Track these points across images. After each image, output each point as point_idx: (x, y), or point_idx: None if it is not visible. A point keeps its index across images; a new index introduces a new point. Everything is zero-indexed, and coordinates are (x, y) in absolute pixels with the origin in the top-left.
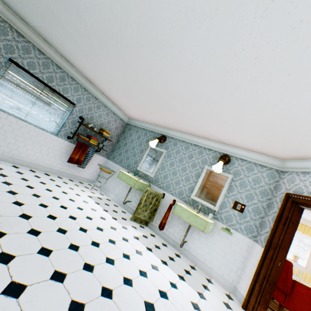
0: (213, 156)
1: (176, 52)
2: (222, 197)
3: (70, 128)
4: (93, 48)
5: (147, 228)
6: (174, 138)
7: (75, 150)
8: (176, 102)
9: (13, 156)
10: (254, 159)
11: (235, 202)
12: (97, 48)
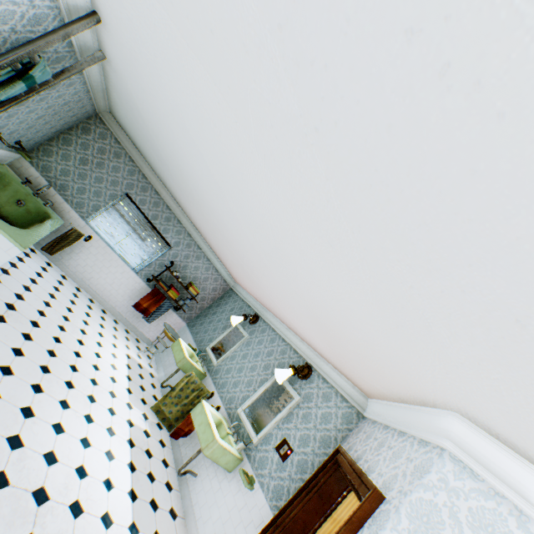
0: (294, 361)
1: (220, 217)
2: (272, 424)
3: (155, 269)
4: (186, 199)
5: (166, 433)
6: (266, 322)
7: (148, 296)
8: (249, 269)
9: (84, 278)
10: (338, 383)
11: (284, 440)
12: (188, 200)
